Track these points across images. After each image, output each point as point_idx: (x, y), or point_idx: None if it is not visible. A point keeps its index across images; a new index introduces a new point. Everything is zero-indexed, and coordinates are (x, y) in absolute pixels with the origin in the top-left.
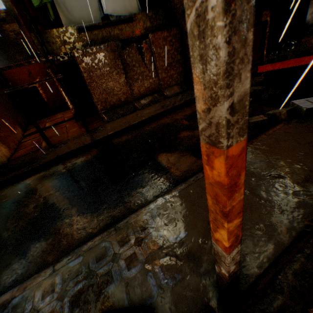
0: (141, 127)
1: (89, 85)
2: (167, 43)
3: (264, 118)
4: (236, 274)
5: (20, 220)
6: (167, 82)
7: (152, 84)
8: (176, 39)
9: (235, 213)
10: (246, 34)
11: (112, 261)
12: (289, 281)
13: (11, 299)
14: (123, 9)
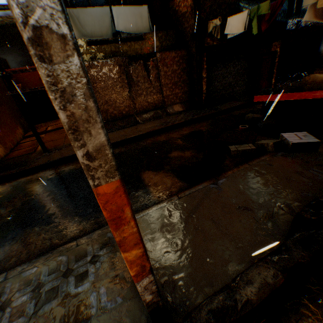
0: (137, 141)
1: None
2: (174, 63)
3: (252, 147)
4: (159, 304)
5: None
6: (171, 100)
7: (156, 100)
8: (183, 60)
9: (131, 244)
10: (86, 103)
11: (63, 276)
12: (201, 318)
13: None
14: (135, 27)
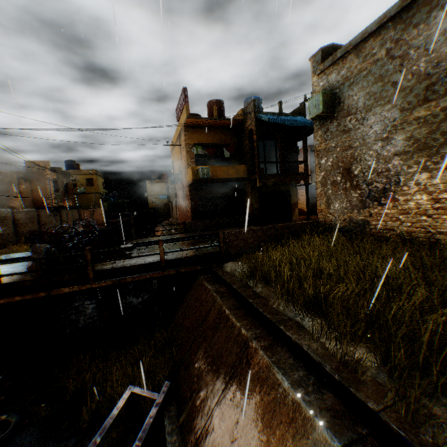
0: None
1: None
2: None
3: None
4: None
5: None
6: None
7: None
8: None
9: None
10: None
11: None
12: None
13: None
14: None
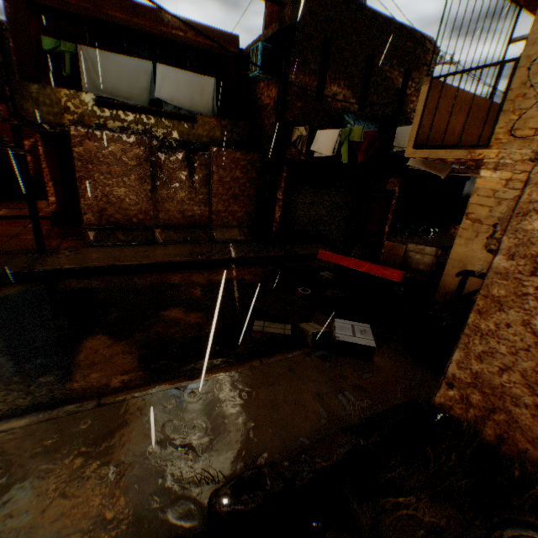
0: (131, 274)
1: (80, 180)
2: (238, 166)
3: (287, 332)
4: None
5: None
6: (223, 219)
7: (197, 214)
8: (254, 166)
9: None
10: None
11: None
12: None
13: None
14: (189, 101)
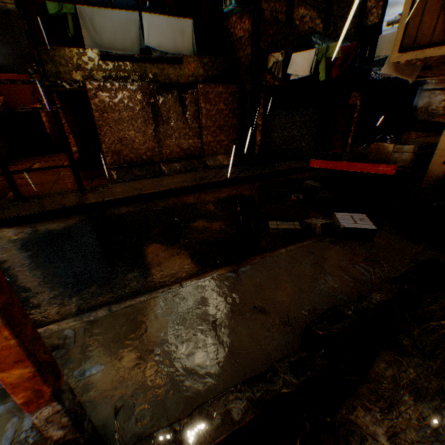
0: (154, 200)
1: (99, 128)
2: (221, 100)
3: (297, 227)
4: (80, 442)
5: None
6: (212, 148)
7: (192, 147)
8: (234, 98)
9: (9, 361)
10: None
11: None
12: None
13: None
14: (172, 45)
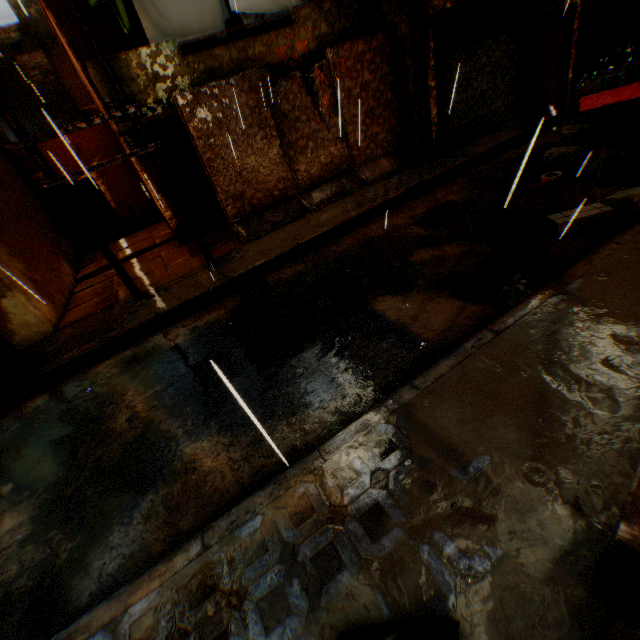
0: (322, 247)
1: (208, 165)
2: (364, 66)
3: (604, 209)
4: None
5: (104, 447)
6: (365, 152)
7: (336, 158)
8: (382, 57)
9: None
10: None
11: (331, 523)
12: None
13: (126, 608)
14: None
